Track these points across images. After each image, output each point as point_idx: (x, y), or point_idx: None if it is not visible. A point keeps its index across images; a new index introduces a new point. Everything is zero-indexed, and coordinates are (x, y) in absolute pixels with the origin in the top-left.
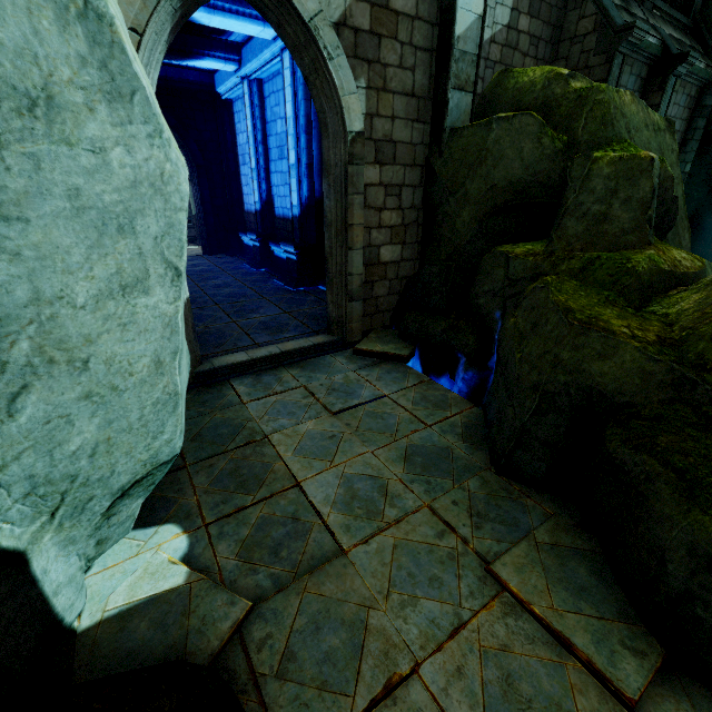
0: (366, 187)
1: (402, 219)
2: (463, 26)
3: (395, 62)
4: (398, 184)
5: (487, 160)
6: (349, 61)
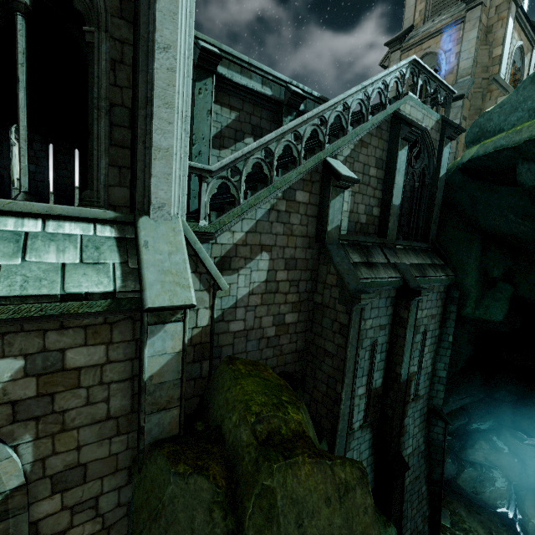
0: (38, 521)
1: (102, 523)
2: (157, 366)
3: (79, 403)
4: (93, 495)
5: (161, 519)
6: (5, 429)
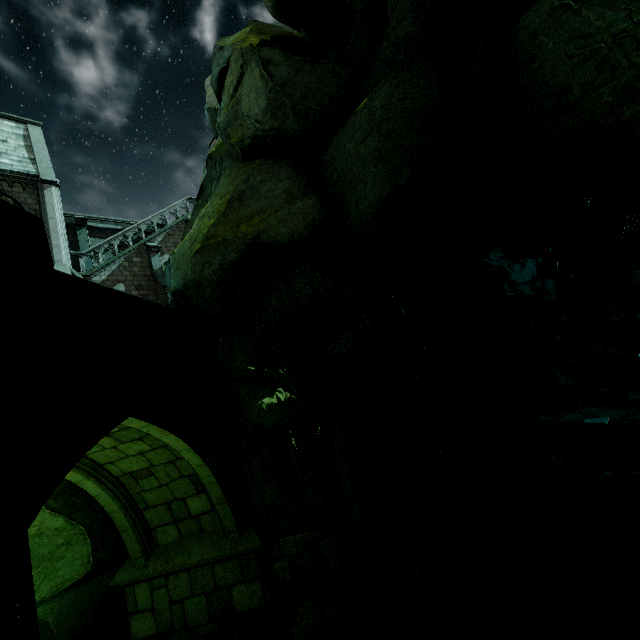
0: None
1: None
2: None
3: None
4: None
5: None
6: None
